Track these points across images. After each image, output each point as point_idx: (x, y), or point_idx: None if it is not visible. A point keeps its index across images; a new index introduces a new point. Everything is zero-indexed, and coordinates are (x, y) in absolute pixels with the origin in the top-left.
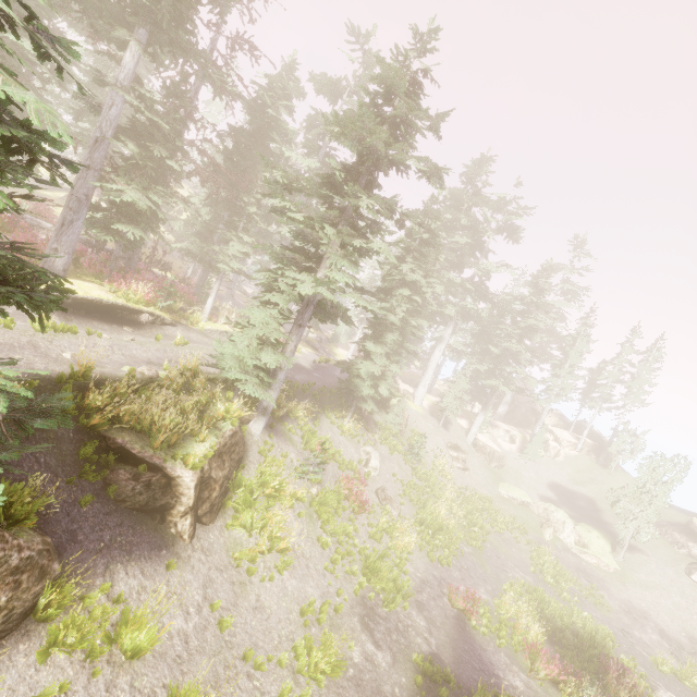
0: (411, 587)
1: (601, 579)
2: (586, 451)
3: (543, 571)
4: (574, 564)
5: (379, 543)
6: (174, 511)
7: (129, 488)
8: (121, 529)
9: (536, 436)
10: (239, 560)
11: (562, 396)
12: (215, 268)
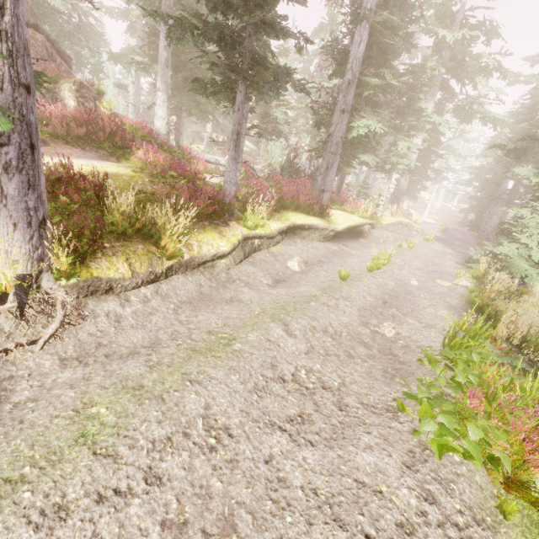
0: None
1: None
2: None
3: None
4: None
5: None
6: None
7: None
8: None
9: None
10: None
11: None
12: (386, 170)
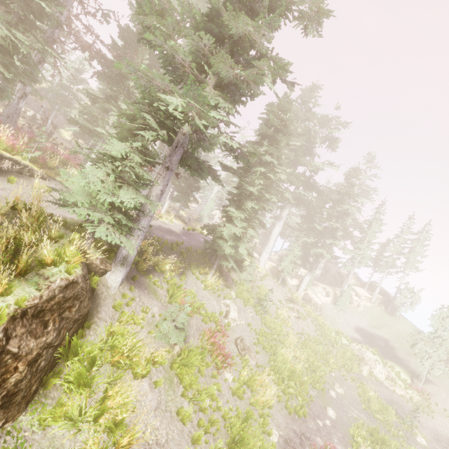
0: None
1: (411, 410)
2: (378, 303)
3: (371, 407)
4: (388, 397)
5: (241, 400)
6: None
7: None
8: None
9: (345, 292)
10: None
11: (362, 263)
12: (94, 134)
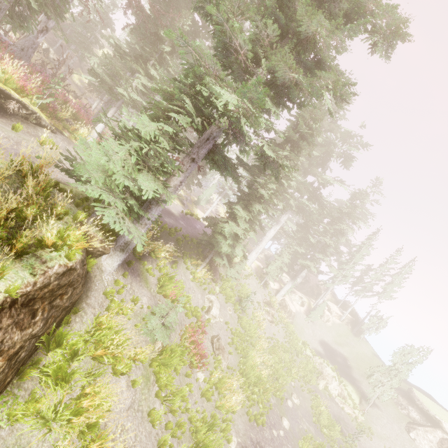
0: None
1: (354, 428)
2: (346, 322)
3: (321, 421)
4: (337, 413)
5: (208, 401)
6: None
7: None
8: None
9: (320, 305)
10: None
11: (342, 283)
12: (114, 93)
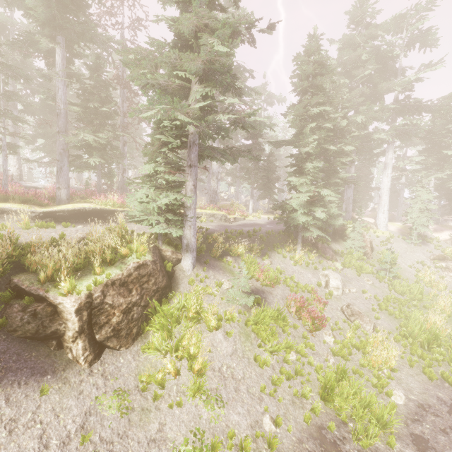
0: (392, 415)
1: None
2: None
3: None
4: None
5: (348, 361)
6: (66, 337)
7: (17, 319)
8: (2, 356)
9: None
10: (148, 383)
11: None
12: None
